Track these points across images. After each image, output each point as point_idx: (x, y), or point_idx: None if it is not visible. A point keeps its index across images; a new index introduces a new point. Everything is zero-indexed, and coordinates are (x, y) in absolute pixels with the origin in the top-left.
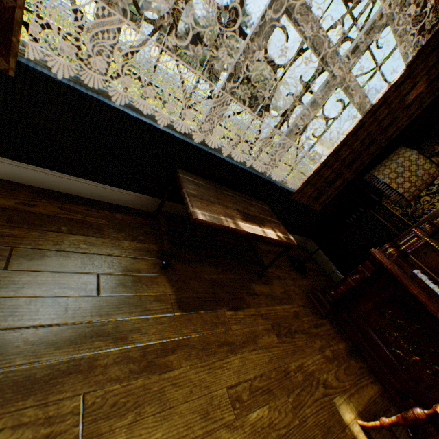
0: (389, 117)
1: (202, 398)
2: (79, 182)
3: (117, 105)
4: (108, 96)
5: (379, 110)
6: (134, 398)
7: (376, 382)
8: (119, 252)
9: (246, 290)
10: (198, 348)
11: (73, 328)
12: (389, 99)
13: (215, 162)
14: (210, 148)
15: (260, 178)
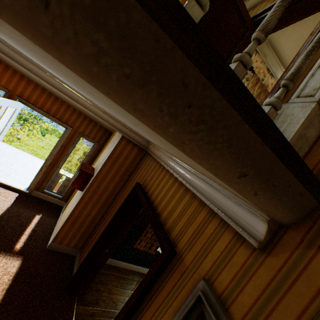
0: None
1: None
2: None
3: None
4: None
5: None
6: None
7: None
8: None
9: None
10: None
11: None
12: None
13: None
14: None
15: None
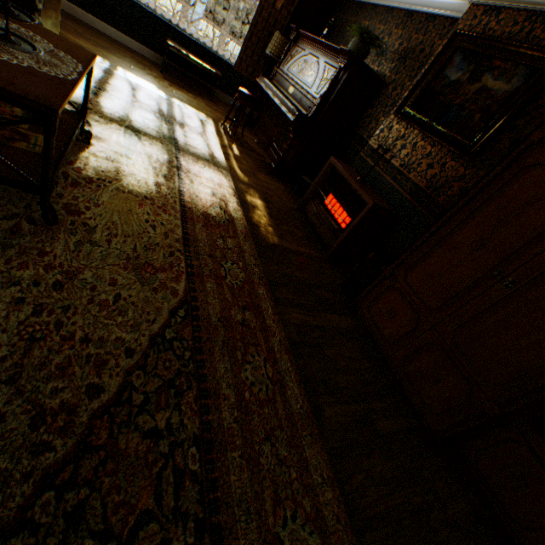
0: (273, 19)
1: (164, 86)
2: (132, 42)
3: (144, 7)
4: (141, 4)
5: (263, 14)
6: (145, 74)
7: (257, 140)
8: (145, 63)
9: (200, 97)
10: (168, 85)
11: (130, 61)
12: (265, 8)
13: (187, 39)
14: (184, 33)
15: (213, 55)
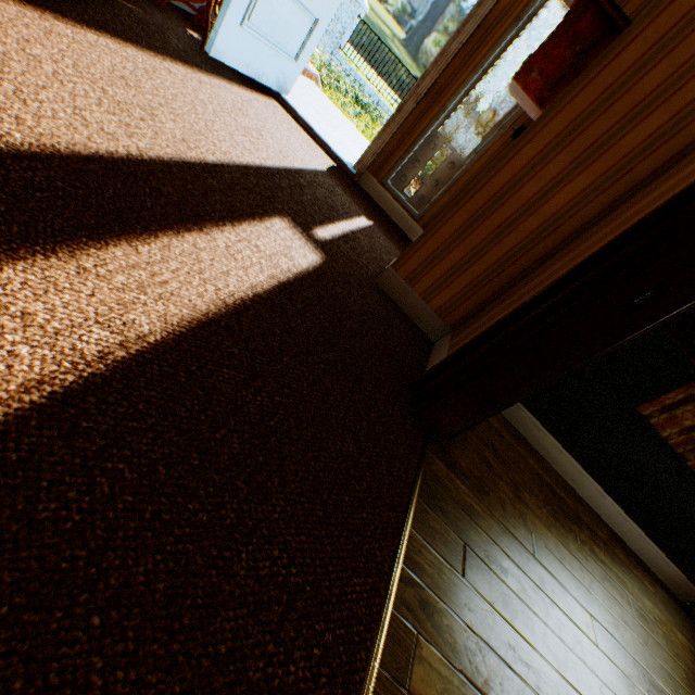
0: None
1: None
2: (639, 535)
3: None
4: None
5: None
6: None
7: None
8: (678, 642)
9: None
10: None
11: None
12: None
13: None
14: None
15: None
